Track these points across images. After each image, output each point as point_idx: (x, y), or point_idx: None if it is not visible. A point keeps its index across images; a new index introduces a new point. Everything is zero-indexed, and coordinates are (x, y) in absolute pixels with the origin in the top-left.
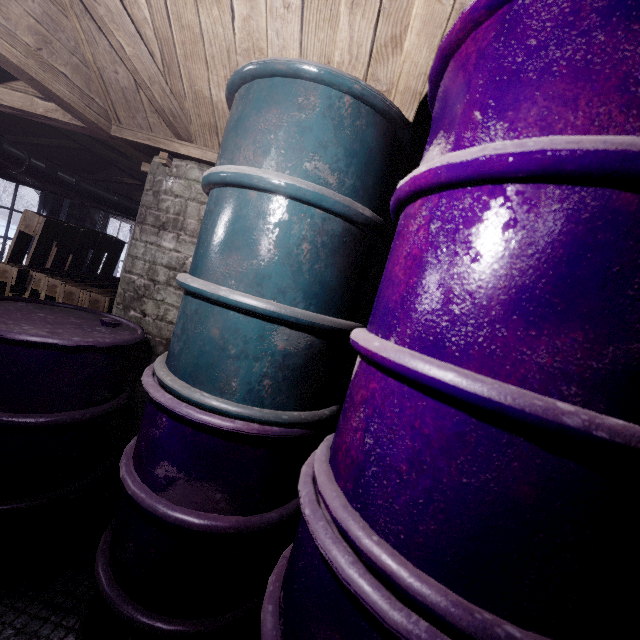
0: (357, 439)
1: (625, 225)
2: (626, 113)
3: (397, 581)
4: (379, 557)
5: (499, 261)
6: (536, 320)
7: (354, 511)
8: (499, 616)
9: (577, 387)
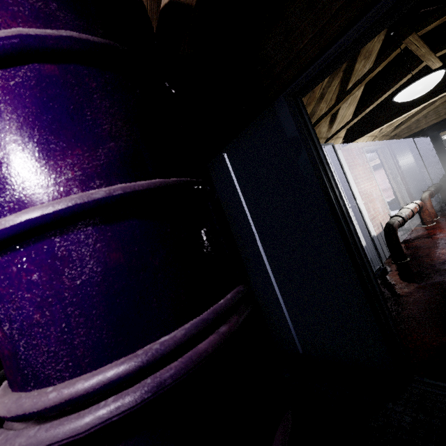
0: (1, 338)
1: (60, 83)
2: (16, 21)
3: (77, 395)
4: (56, 397)
5: (0, 130)
6: (48, 154)
7: (30, 392)
8: (156, 340)
9: (99, 180)
